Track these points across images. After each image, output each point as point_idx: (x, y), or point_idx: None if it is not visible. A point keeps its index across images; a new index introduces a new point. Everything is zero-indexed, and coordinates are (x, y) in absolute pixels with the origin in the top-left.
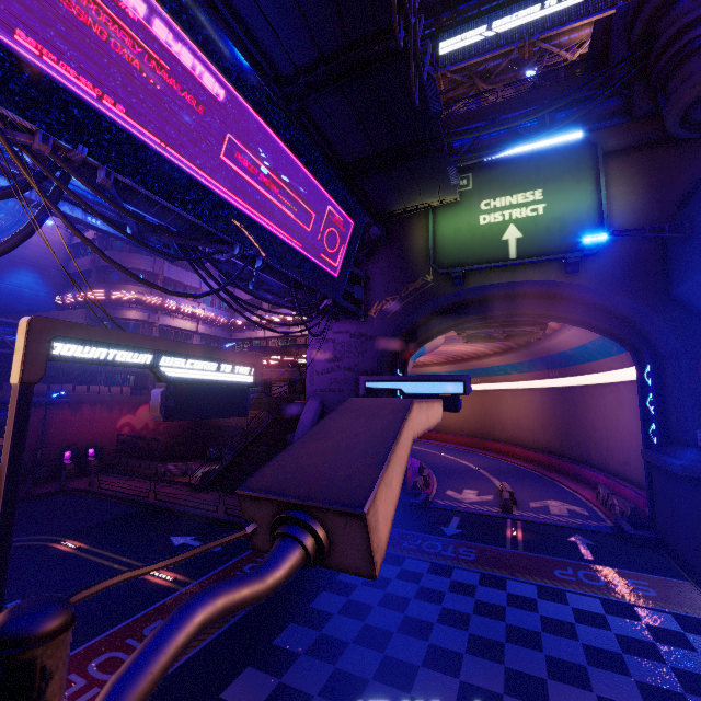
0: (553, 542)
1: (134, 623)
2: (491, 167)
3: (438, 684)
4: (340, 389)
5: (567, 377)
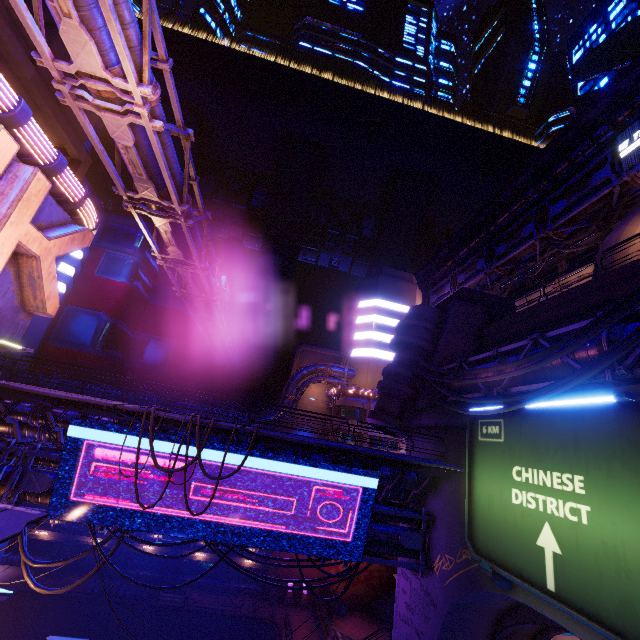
0: None
1: None
2: (521, 415)
3: None
4: None
5: None
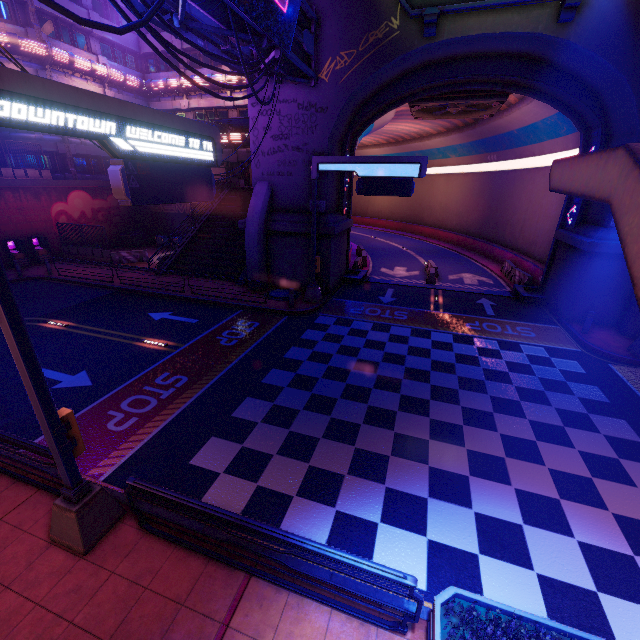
0: (466, 305)
1: (145, 377)
2: None
3: (386, 397)
4: (288, 172)
5: (504, 161)
